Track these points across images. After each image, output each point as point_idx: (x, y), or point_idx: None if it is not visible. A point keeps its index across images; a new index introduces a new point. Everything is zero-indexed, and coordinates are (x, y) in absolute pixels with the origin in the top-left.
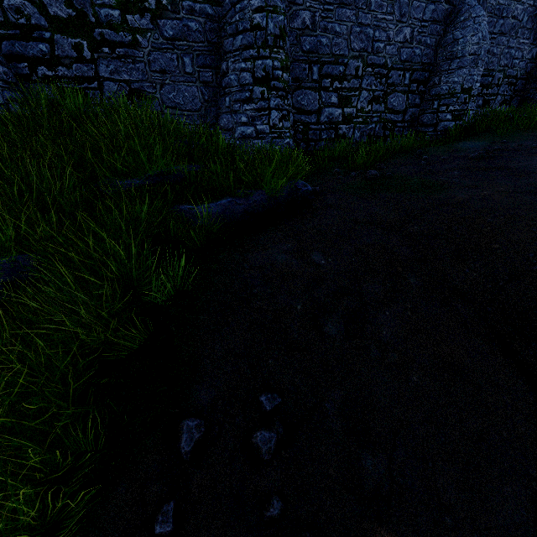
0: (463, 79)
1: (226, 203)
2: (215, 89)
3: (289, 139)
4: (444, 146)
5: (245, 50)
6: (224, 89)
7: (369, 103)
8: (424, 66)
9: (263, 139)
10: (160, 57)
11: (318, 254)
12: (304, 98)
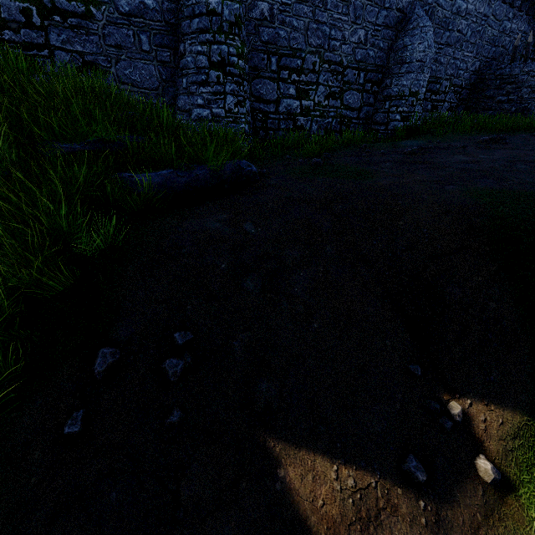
0: (411, 83)
1: (167, 174)
2: (173, 69)
3: (244, 125)
4: (388, 143)
5: (201, 34)
6: (181, 70)
7: (326, 98)
8: (378, 68)
9: (219, 123)
10: (116, 32)
11: (250, 224)
12: (262, 87)
